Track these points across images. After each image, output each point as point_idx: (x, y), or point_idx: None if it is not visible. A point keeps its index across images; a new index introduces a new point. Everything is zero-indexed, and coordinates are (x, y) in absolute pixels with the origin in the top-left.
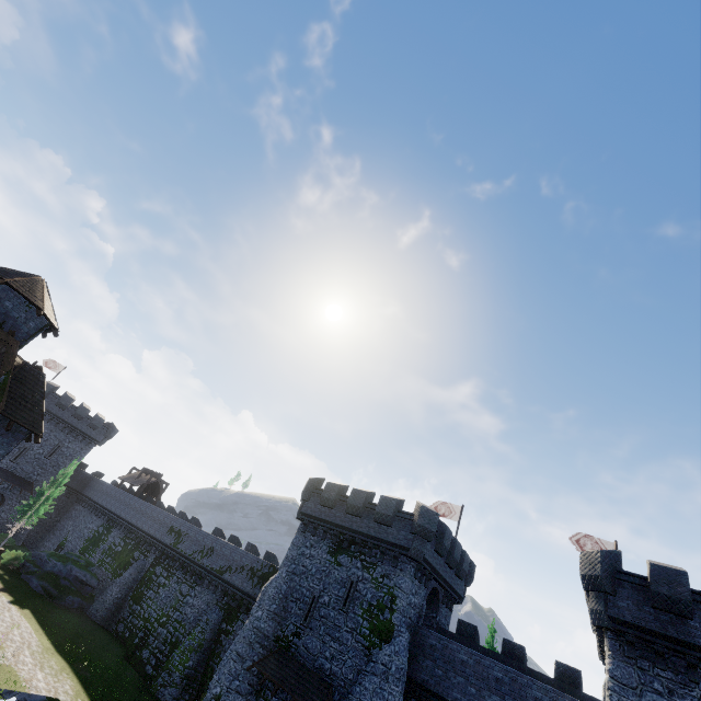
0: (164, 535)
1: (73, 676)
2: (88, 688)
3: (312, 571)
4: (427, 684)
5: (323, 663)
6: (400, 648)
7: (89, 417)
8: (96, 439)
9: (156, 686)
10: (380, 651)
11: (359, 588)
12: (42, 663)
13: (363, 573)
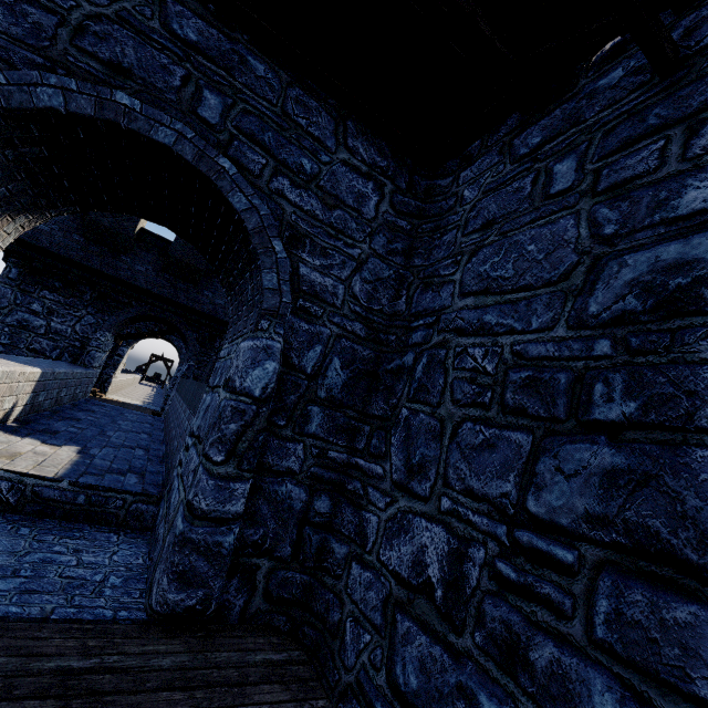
0: None
1: None
2: None
3: None
4: None
5: None
6: None
7: None
8: None
9: None
10: None
11: None
12: None
13: None
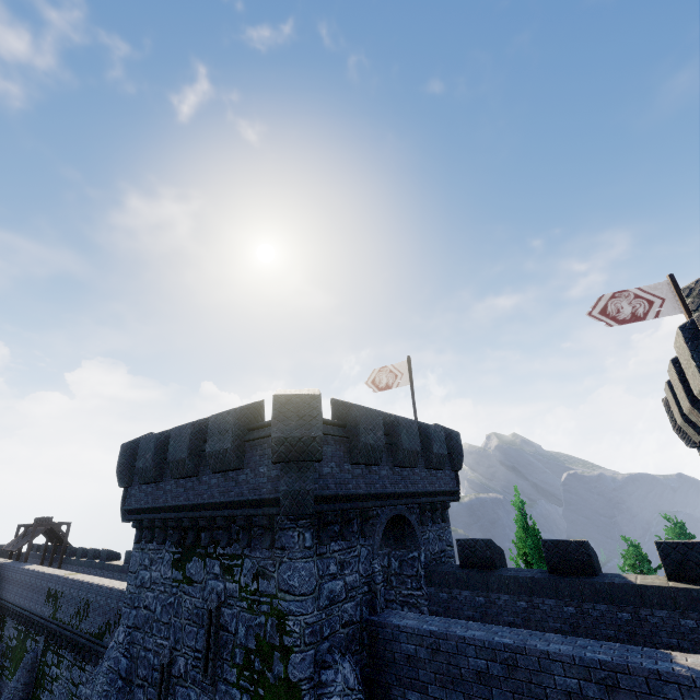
0: (43, 606)
1: None
2: None
3: (156, 612)
4: None
5: None
6: None
7: None
8: None
9: None
10: None
11: (224, 621)
12: None
13: (224, 584)
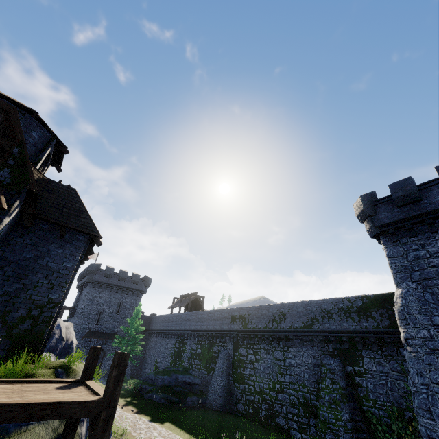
0: (230, 324)
1: None
2: None
3: None
4: None
5: None
6: None
7: (129, 277)
8: (141, 290)
9: None
10: None
11: None
12: None
13: None
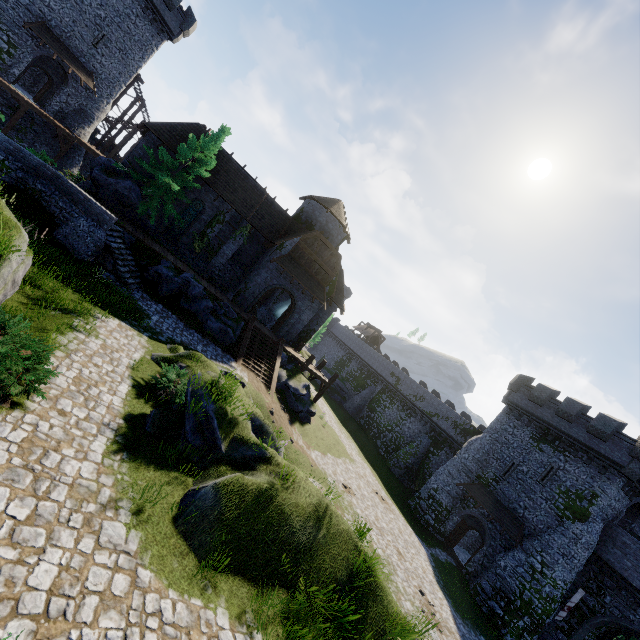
0: (387, 376)
1: (354, 442)
2: (362, 451)
3: (513, 445)
4: (612, 564)
5: (517, 507)
6: (592, 531)
7: None
8: None
9: (389, 463)
10: (572, 524)
11: (559, 474)
12: (340, 429)
13: (564, 465)
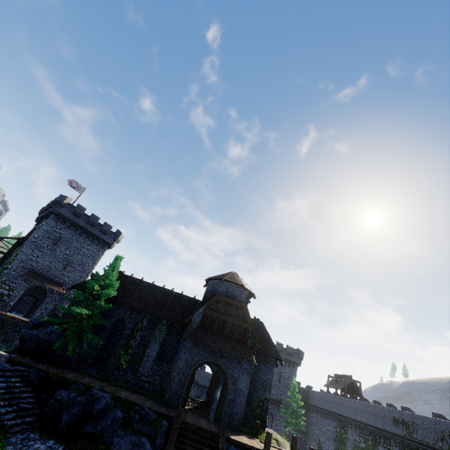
0: (392, 426)
1: None
2: None
3: None
4: None
5: None
6: None
7: (284, 349)
8: (295, 362)
9: None
10: None
11: None
12: None
13: None
